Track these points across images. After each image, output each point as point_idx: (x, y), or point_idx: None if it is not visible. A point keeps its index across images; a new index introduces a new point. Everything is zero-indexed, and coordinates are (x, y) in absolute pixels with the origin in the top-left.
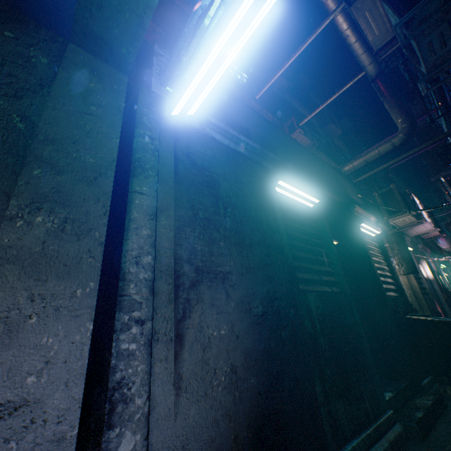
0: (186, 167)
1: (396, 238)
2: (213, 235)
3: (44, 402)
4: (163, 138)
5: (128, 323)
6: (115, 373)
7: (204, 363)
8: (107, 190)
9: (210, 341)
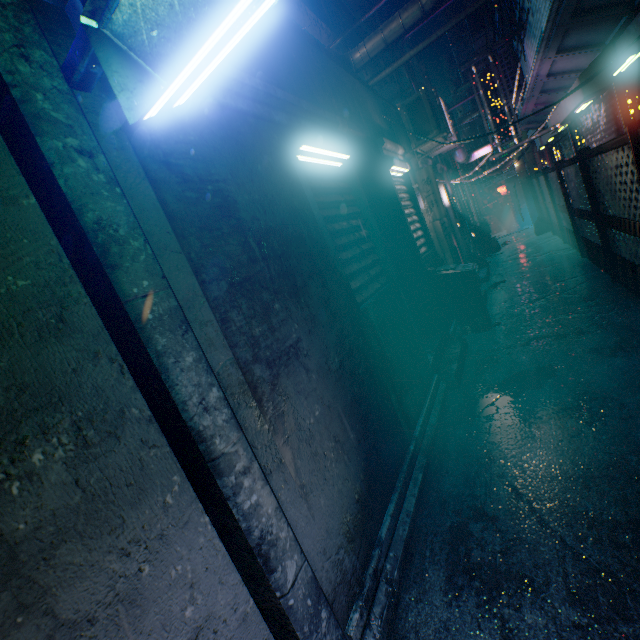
0: (177, 194)
1: (426, 176)
2: (264, 300)
3: (213, 612)
4: (106, 140)
5: (238, 482)
6: (253, 533)
7: (314, 456)
8: (95, 328)
9: (311, 432)
